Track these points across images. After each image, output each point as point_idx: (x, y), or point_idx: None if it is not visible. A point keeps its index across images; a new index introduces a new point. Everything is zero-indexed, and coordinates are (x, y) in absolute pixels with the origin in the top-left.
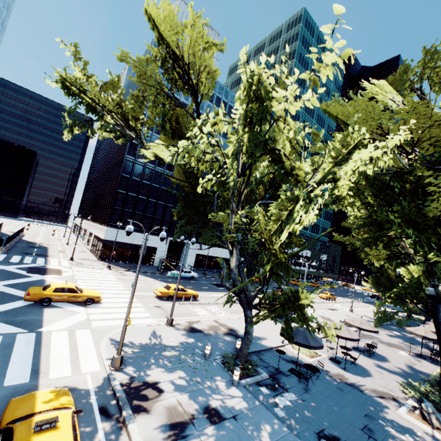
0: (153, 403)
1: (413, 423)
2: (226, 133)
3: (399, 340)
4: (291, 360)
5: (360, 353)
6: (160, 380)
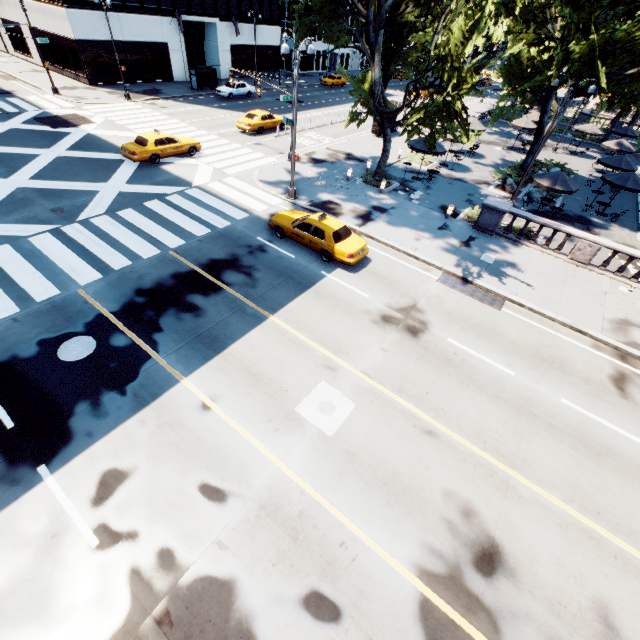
0: (340, 211)
1: (496, 193)
2: None
3: (496, 137)
4: (410, 171)
5: (462, 155)
6: (331, 200)
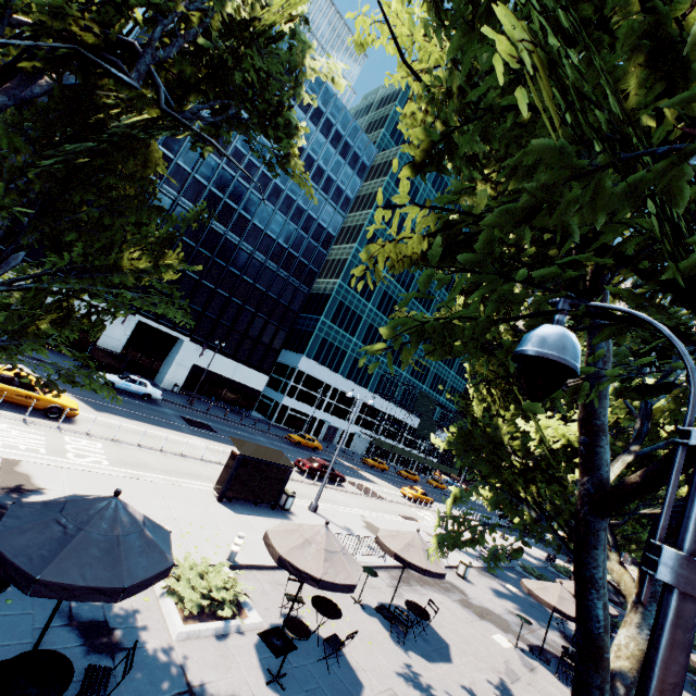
0: None
1: None
2: (310, 164)
3: (510, 604)
4: (91, 620)
5: (385, 624)
6: None
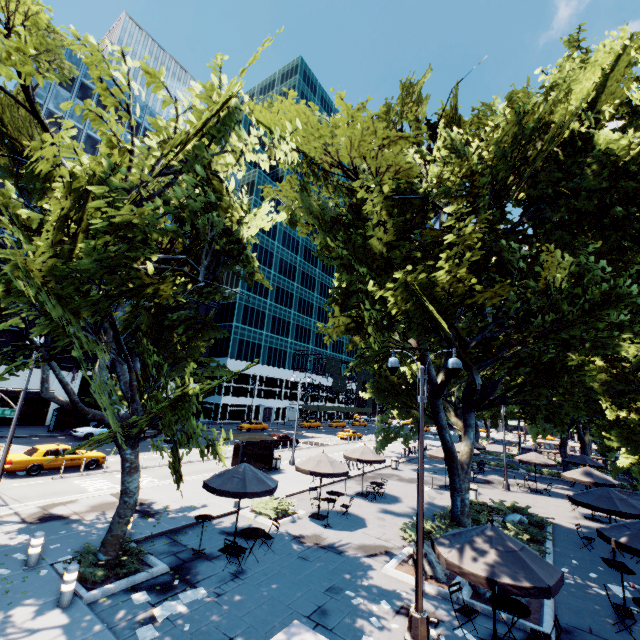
0: None
1: (401, 580)
2: None
3: (426, 473)
4: (237, 532)
5: (363, 498)
6: None
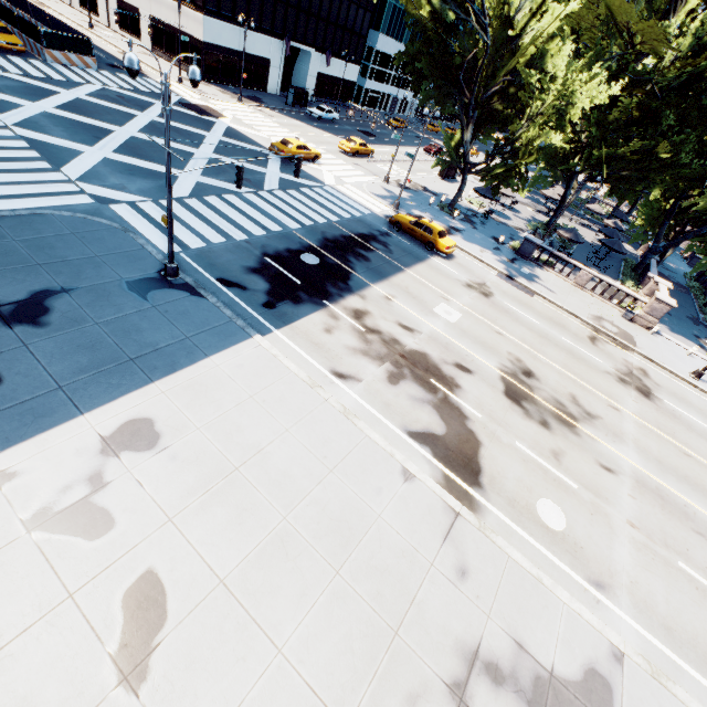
0: None
1: None
2: None
3: (528, 200)
4: (469, 210)
5: (504, 208)
6: (422, 215)
